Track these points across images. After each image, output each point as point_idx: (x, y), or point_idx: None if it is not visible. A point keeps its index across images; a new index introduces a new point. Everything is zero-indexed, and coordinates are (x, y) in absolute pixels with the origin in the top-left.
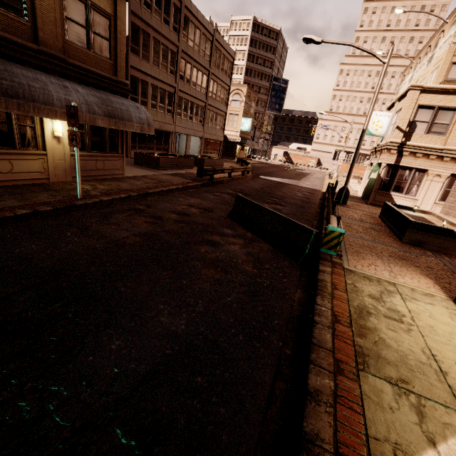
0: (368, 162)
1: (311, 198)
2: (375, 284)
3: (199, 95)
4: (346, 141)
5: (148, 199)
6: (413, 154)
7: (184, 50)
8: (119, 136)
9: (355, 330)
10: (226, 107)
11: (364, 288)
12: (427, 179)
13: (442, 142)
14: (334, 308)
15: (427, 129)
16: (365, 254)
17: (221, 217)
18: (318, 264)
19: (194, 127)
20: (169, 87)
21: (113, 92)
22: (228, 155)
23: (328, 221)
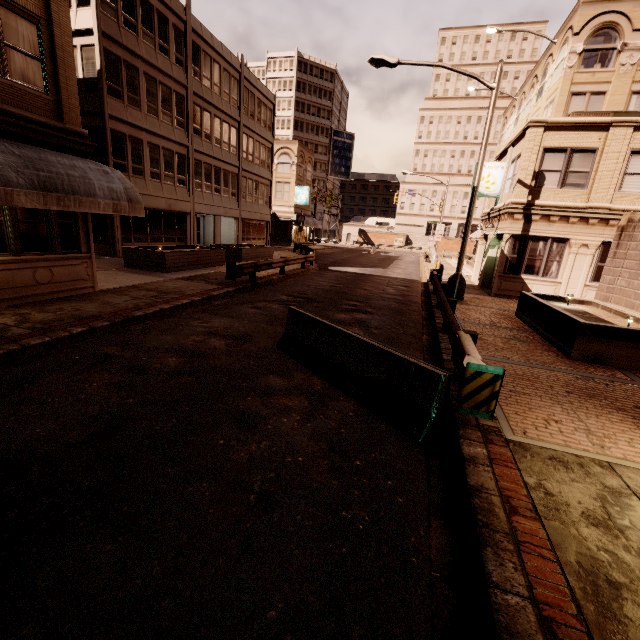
0: (474, 234)
1: (409, 295)
2: (579, 476)
3: (227, 157)
4: (443, 208)
5: (130, 331)
6: (546, 218)
7: (198, 92)
8: (79, 223)
9: None
10: (271, 172)
11: (565, 493)
12: (569, 252)
13: (584, 198)
14: (536, 591)
15: (560, 181)
16: (528, 397)
17: (265, 351)
18: (458, 439)
19: (224, 204)
20: (178, 147)
21: (58, 149)
22: (281, 241)
23: (458, 344)
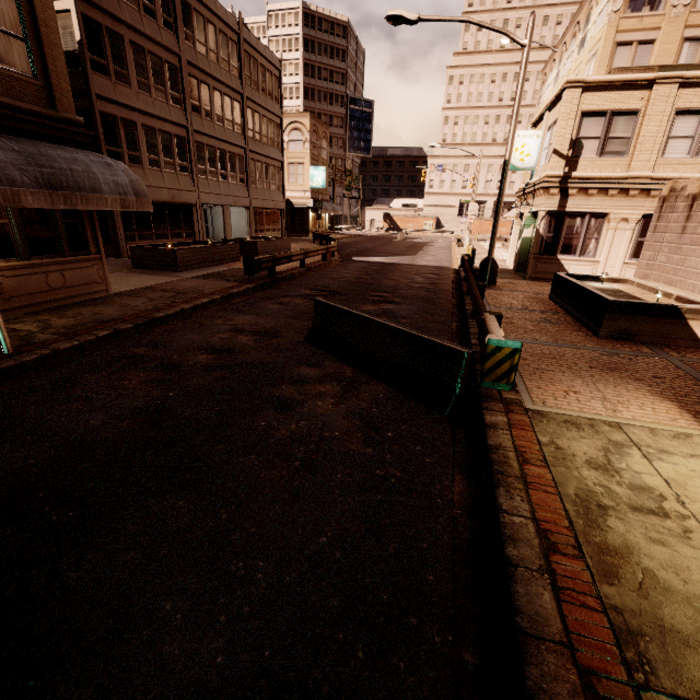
0: (511, 213)
1: (439, 283)
2: (588, 434)
3: (231, 137)
4: (476, 185)
5: (155, 332)
6: (584, 192)
7: (192, 61)
8: (85, 222)
9: (592, 564)
10: (282, 152)
11: (574, 447)
12: (608, 227)
13: (624, 167)
14: (537, 514)
15: (599, 149)
16: (551, 373)
17: (293, 345)
18: (481, 411)
19: (232, 192)
20: (176, 128)
21: (55, 141)
22: (297, 231)
23: (483, 325)
